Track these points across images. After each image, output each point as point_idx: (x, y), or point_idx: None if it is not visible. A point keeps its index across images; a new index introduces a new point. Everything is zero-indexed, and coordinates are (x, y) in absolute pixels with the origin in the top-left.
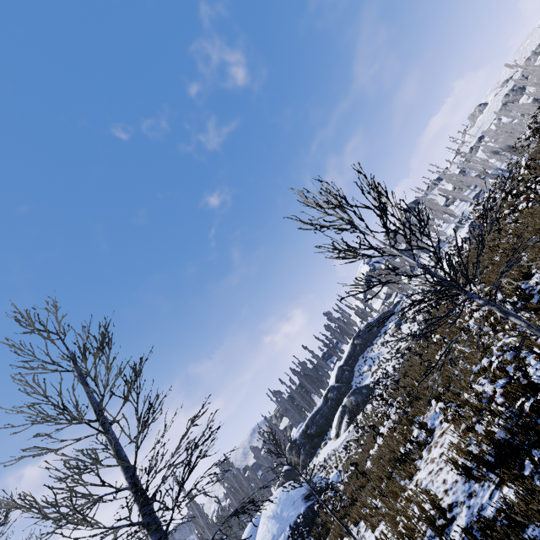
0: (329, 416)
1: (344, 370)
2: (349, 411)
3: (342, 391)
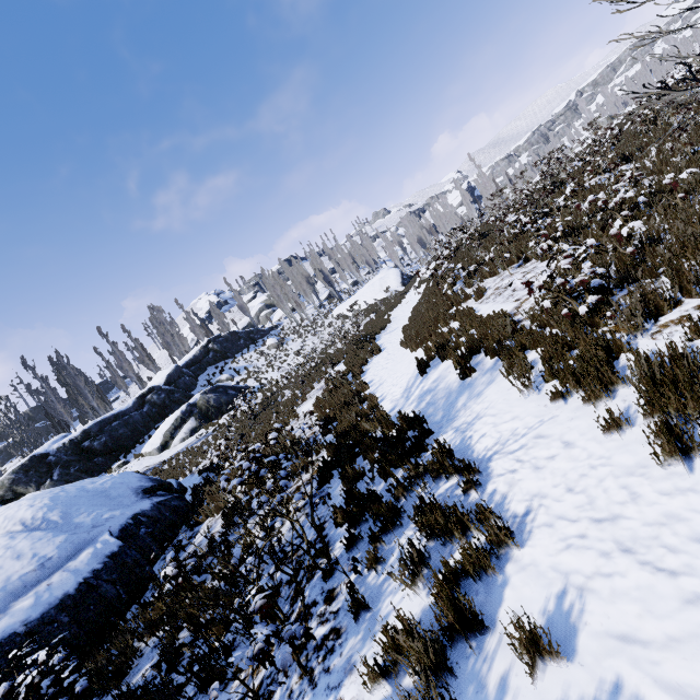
0: (141, 426)
1: (184, 374)
2: (201, 413)
3: (176, 397)
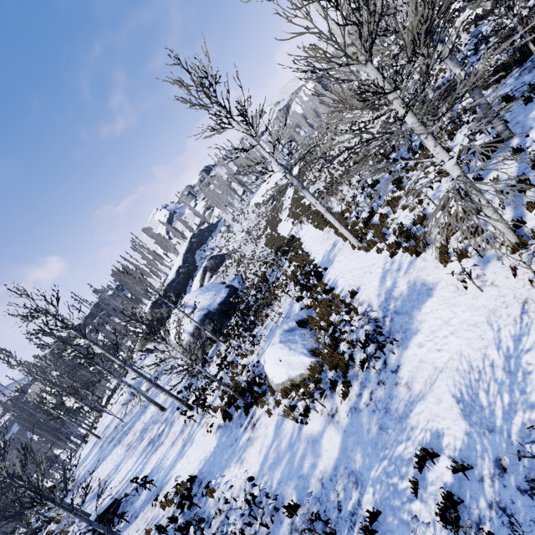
0: (184, 283)
1: (188, 257)
2: (210, 269)
3: (191, 268)
